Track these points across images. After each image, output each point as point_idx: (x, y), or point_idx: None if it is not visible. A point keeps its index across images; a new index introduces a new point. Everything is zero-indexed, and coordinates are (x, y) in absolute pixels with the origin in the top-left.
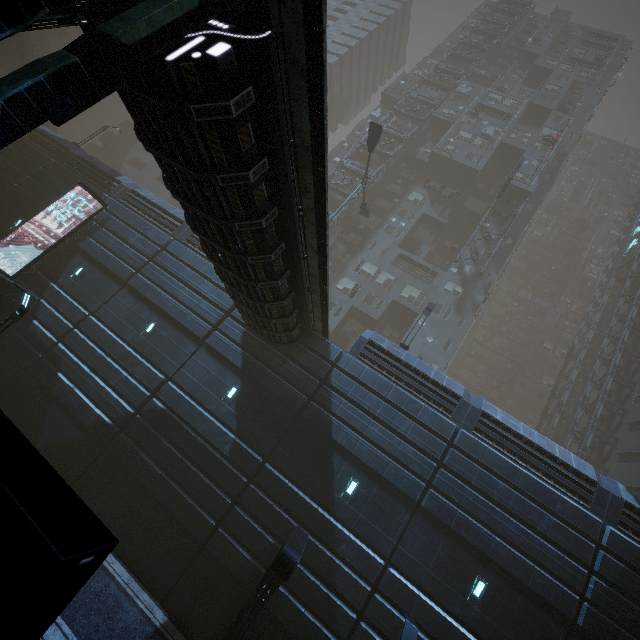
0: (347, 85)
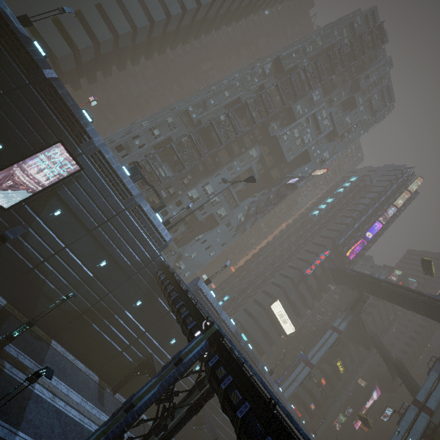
0: None
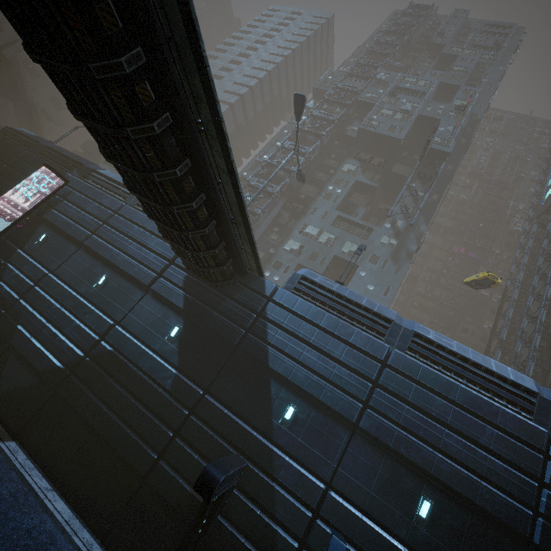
0: (285, 87)
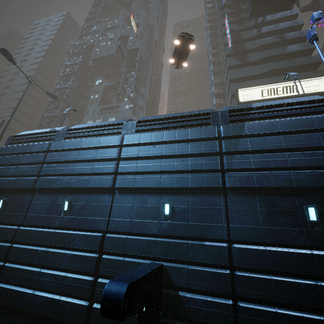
0: (62, 61)
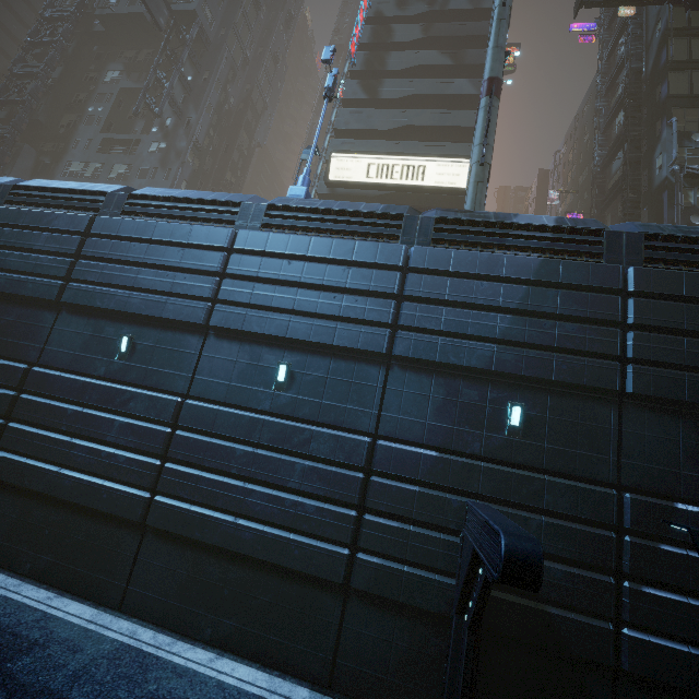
0: None
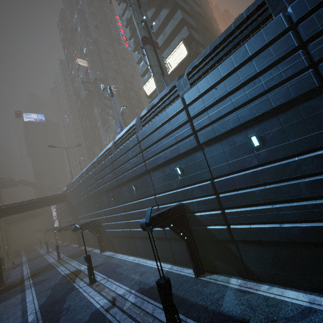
0: None
